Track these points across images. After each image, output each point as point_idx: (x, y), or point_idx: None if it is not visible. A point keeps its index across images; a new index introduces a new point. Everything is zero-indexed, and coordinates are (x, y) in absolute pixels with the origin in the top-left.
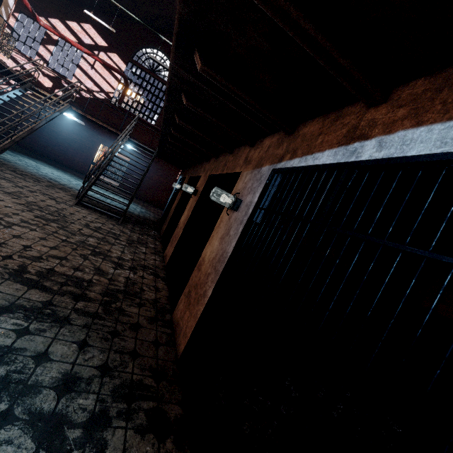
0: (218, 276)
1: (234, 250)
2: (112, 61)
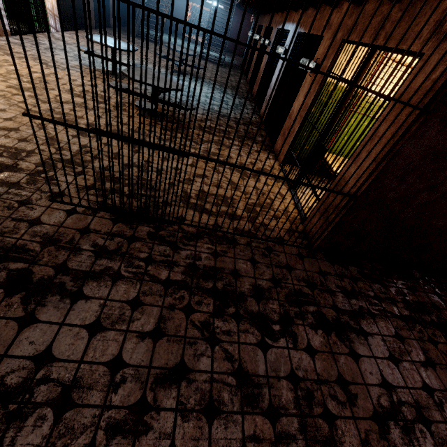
0: (263, 70)
1: (267, 60)
2: None
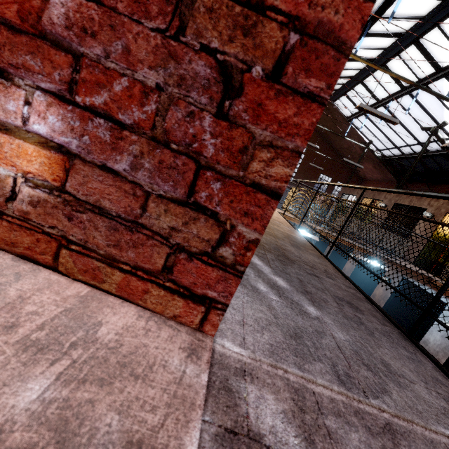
0: (385, 301)
1: (391, 296)
2: None
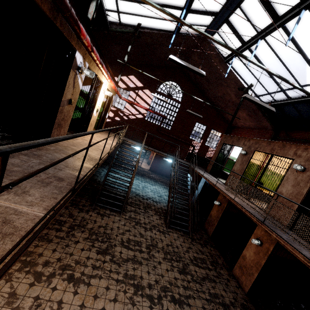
0: None
1: None
2: (145, 94)
